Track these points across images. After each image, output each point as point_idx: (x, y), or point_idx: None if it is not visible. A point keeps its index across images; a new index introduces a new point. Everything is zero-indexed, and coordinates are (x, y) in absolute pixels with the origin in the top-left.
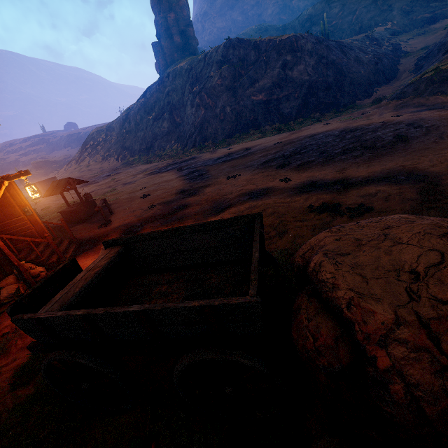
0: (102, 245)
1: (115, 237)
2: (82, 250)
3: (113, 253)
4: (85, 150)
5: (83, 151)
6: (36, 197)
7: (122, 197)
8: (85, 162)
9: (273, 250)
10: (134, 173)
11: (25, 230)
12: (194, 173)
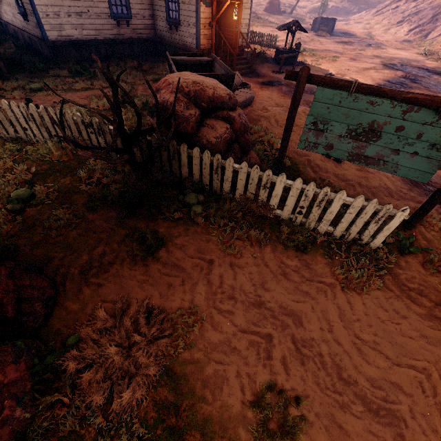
0: (253, 79)
1: (263, 81)
2: (246, 75)
3: (206, 59)
4: (397, 1)
5: (395, 1)
6: (234, 19)
7: (322, 66)
8: (380, 17)
9: (268, 129)
10: (384, 55)
11: (231, 40)
12: (397, 85)
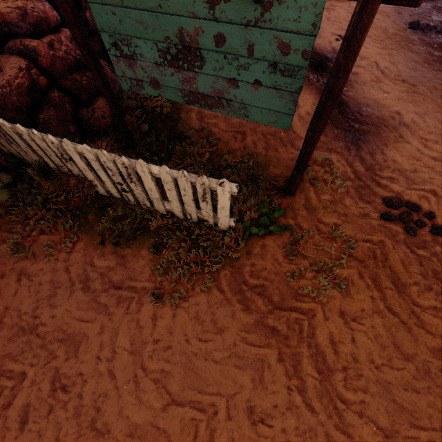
0: None
1: None
2: None
3: None
4: None
5: None
6: None
7: None
8: None
9: None
10: None
11: None
12: None
